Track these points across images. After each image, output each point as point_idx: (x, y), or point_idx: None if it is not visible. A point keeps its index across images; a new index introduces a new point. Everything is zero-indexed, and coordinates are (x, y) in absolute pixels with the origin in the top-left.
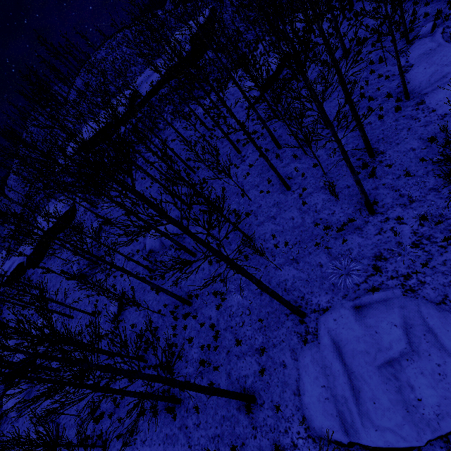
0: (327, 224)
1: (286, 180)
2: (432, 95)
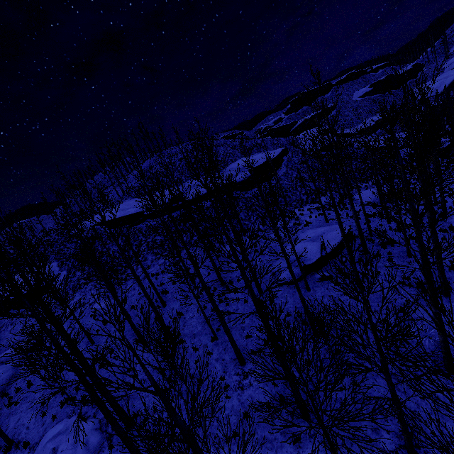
0: None
1: None
2: None
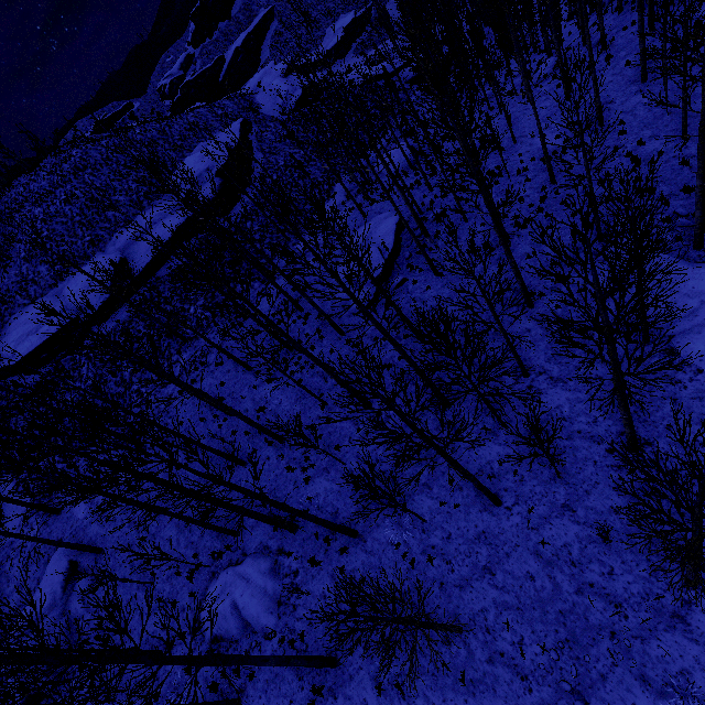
0: (609, 599)
1: (484, 478)
2: (685, 342)
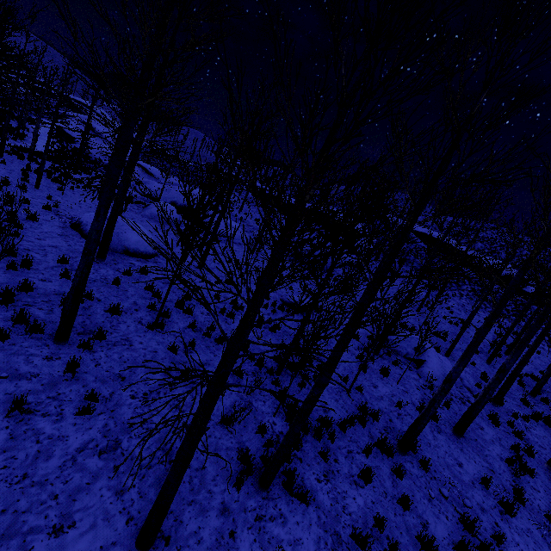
0: None
1: None
2: None
